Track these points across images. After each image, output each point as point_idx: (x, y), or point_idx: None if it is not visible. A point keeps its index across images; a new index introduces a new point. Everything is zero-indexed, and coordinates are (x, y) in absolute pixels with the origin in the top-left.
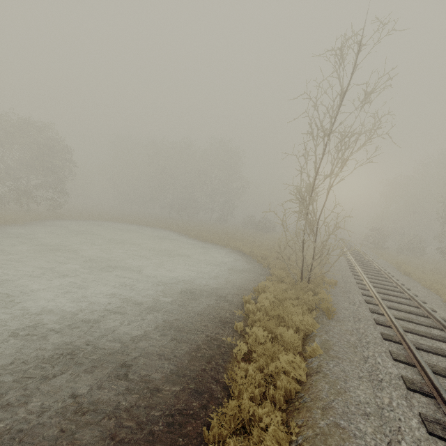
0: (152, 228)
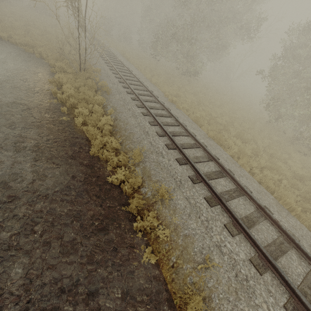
0: None
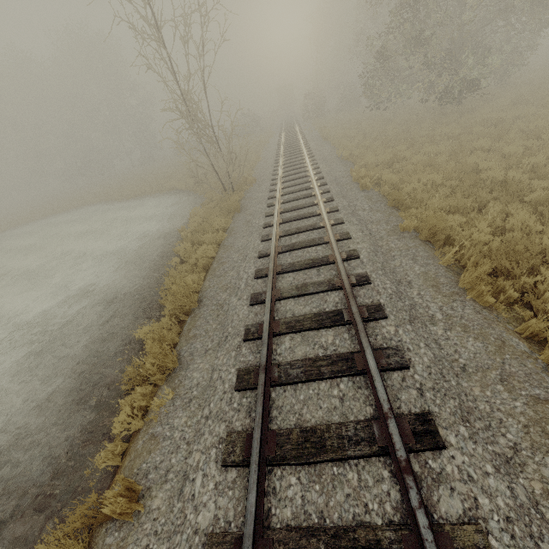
0: (65, 212)
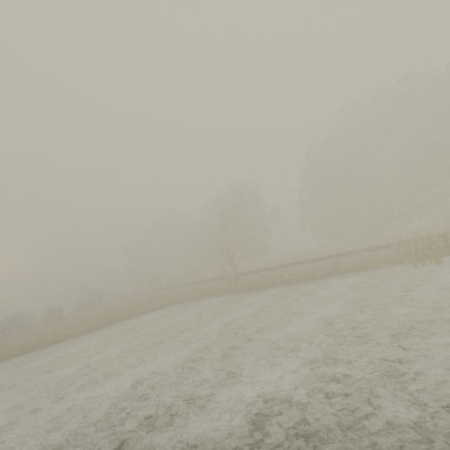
0: None
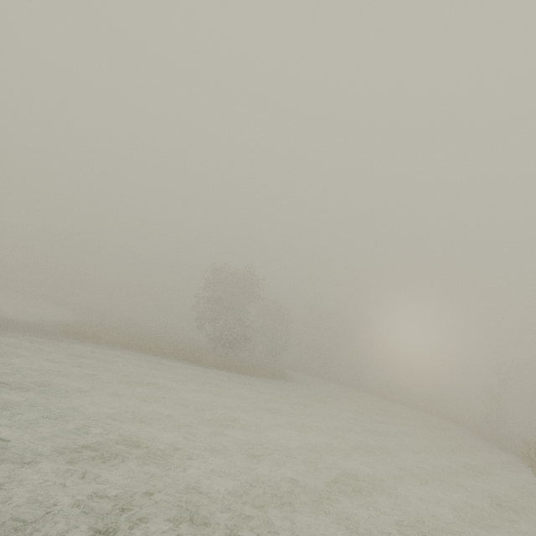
0: (335, 383)
